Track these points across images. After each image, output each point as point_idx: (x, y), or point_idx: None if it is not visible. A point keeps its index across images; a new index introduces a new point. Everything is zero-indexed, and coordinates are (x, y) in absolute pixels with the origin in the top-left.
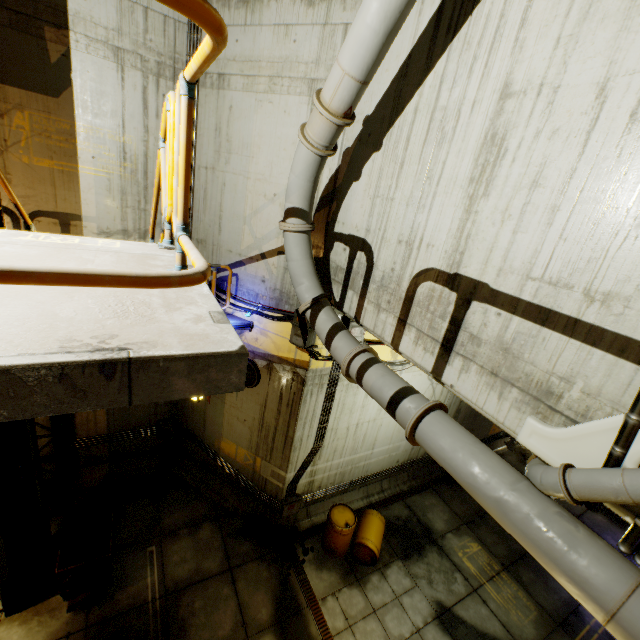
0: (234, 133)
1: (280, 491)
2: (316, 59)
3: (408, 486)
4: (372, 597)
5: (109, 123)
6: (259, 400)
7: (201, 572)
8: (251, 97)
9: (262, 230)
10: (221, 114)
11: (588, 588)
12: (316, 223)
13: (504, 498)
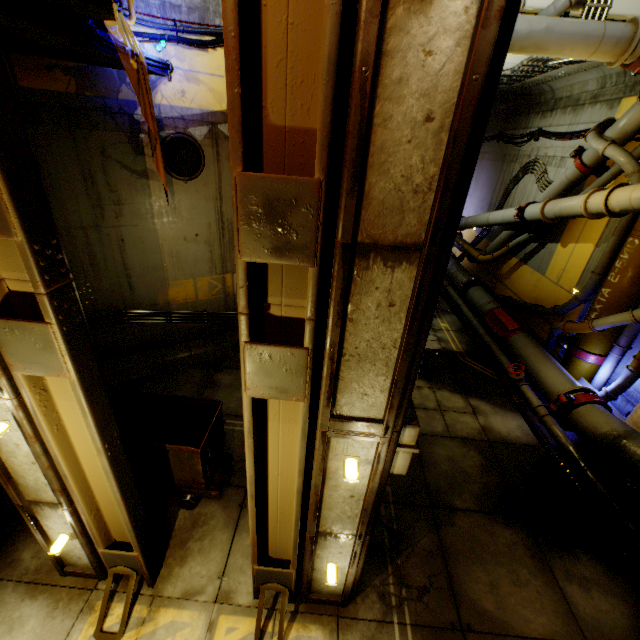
0: None
1: None
2: None
3: None
4: None
5: None
6: (210, 193)
7: None
8: None
9: None
10: None
11: (593, 34)
12: None
13: (549, 24)
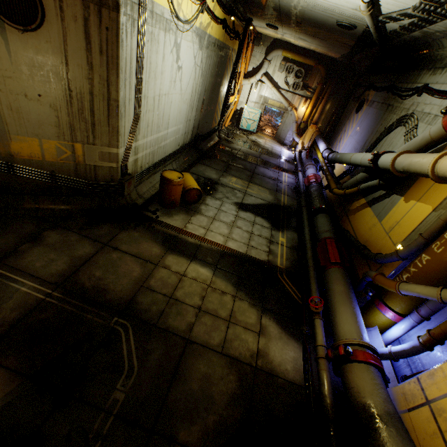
0: None
1: (115, 172)
2: None
3: (186, 165)
4: (208, 215)
5: None
6: (54, 54)
7: (80, 258)
8: None
9: None
10: None
11: None
12: None
13: None
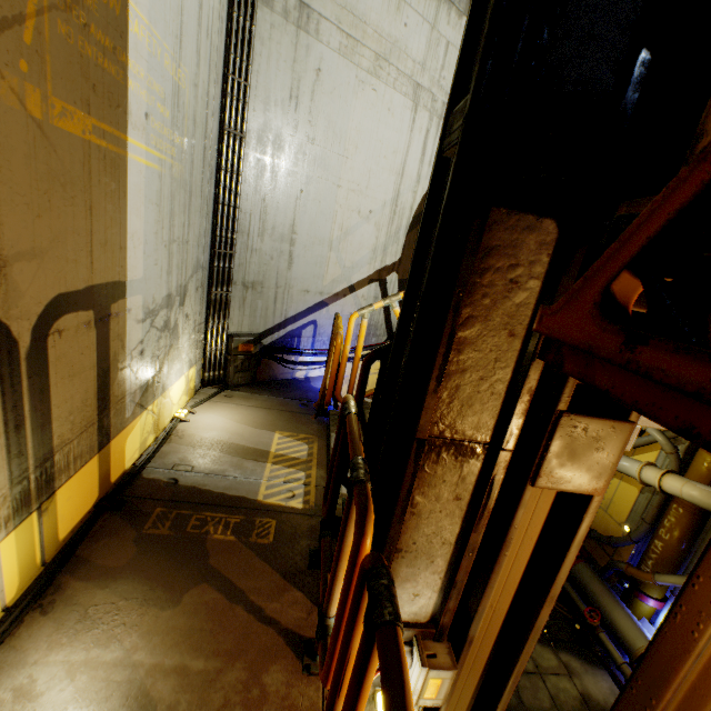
0: (322, 114)
1: None
2: (423, 62)
3: None
4: None
5: (166, 22)
6: None
7: None
8: (350, 69)
9: (353, 256)
10: (301, 74)
11: None
12: (407, 244)
13: None
